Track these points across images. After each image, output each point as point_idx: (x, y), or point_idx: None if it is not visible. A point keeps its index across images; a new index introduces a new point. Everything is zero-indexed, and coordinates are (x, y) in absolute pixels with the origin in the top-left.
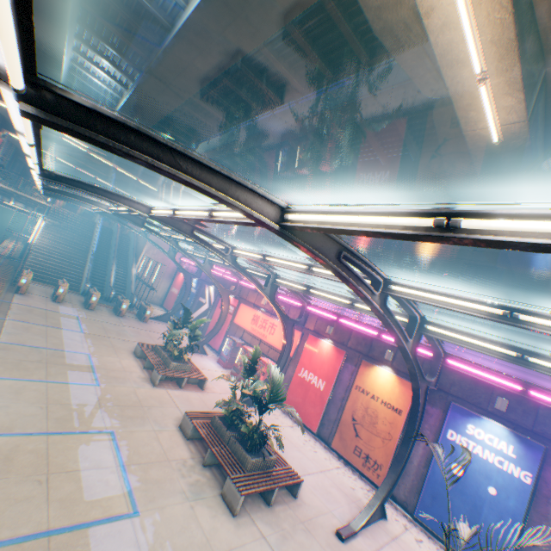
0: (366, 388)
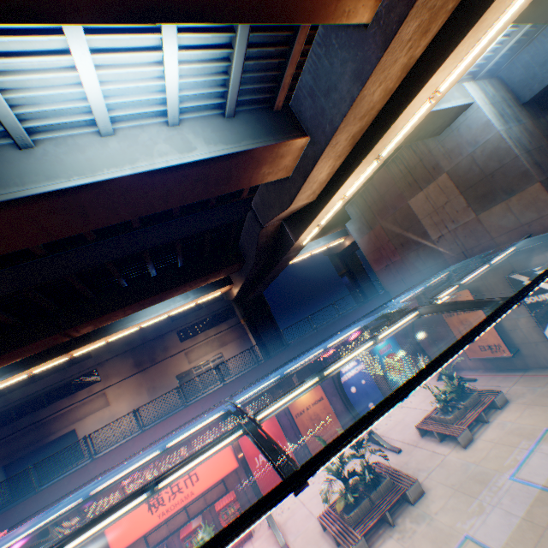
0: (301, 409)
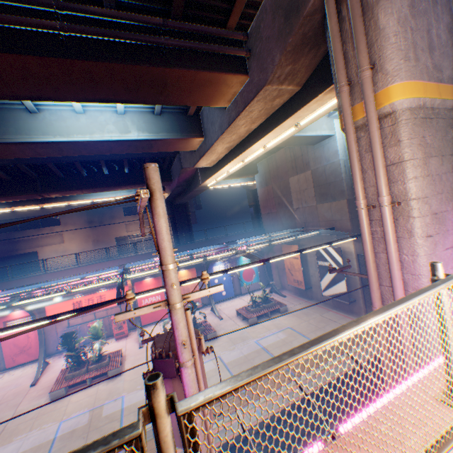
0: None
